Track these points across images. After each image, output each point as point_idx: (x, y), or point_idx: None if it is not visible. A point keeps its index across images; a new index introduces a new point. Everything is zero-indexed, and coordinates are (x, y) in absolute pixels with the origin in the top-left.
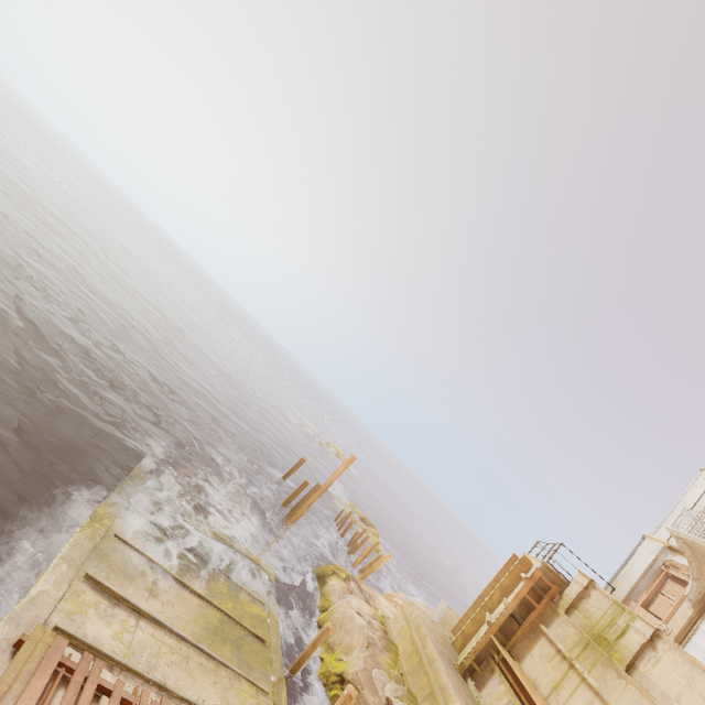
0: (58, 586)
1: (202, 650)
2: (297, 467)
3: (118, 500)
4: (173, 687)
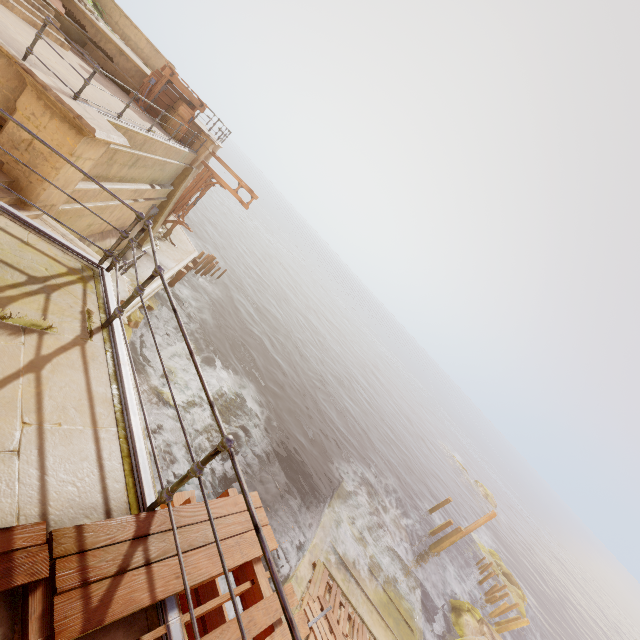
0: (321, 542)
1: (378, 612)
2: (443, 505)
3: (337, 501)
4: (366, 623)
